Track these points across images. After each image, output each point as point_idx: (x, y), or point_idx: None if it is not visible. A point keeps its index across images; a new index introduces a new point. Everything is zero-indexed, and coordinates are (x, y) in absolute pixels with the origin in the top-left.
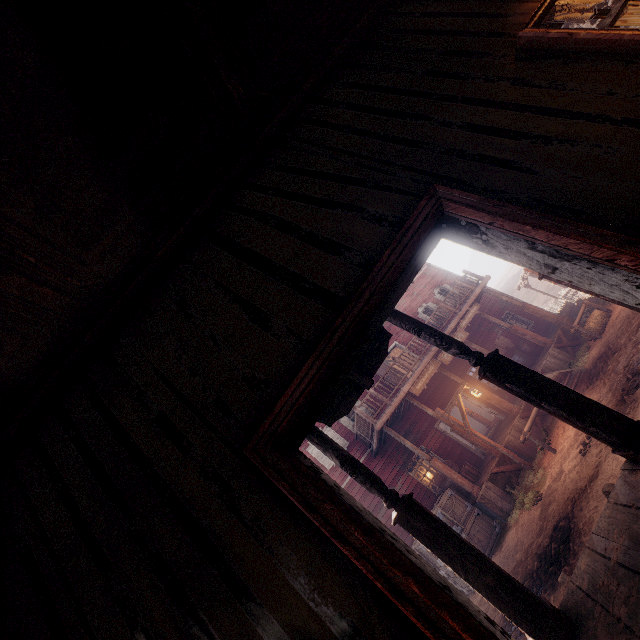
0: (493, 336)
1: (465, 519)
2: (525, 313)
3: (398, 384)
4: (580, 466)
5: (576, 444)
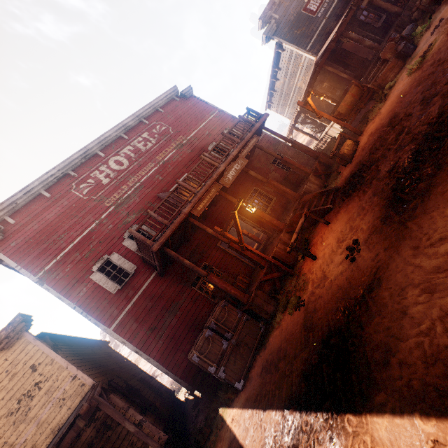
0: (267, 171)
1: (236, 326)
2: (291, 154)
3: (180, 206)
4: (350, 272)
5: (340, 250)
